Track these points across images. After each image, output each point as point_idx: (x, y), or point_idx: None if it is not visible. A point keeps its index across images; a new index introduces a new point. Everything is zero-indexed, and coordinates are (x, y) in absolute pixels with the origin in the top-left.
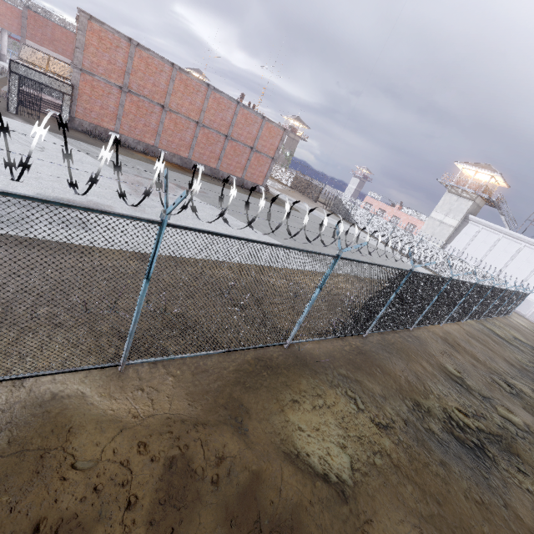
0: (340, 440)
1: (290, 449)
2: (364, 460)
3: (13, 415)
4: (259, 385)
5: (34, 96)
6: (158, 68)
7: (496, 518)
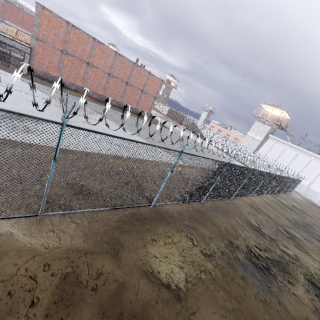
0: (180, 263)
1: (148, 269)
2: (194, 276)
3: None
4: (131, 230)
5: (6, 53)
6: (85, 40)
7: (272, 310)
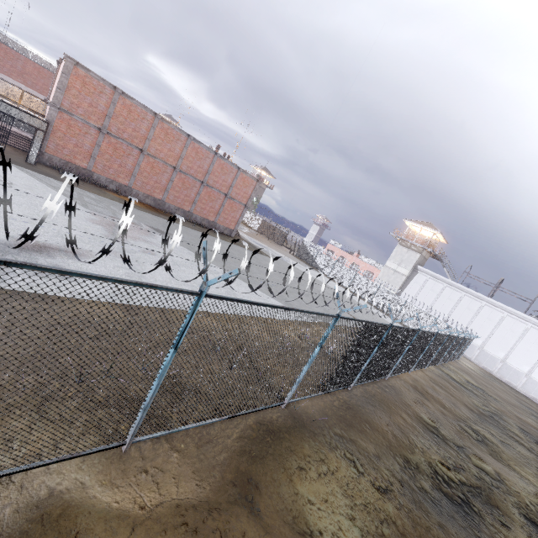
0: (349, 510)
1: (304, 528)
2: (373, 532)
3: (4, 523)
4: (264, 454)
5: (2, 128)
6: (141, 116)
7: None
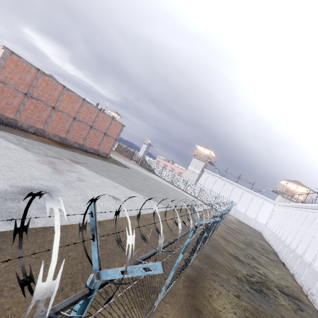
0: (233, 309)
1: None
2: (243, 317)
3: None
4: (195, 293)
5: None
6: (54, 87)
7: None
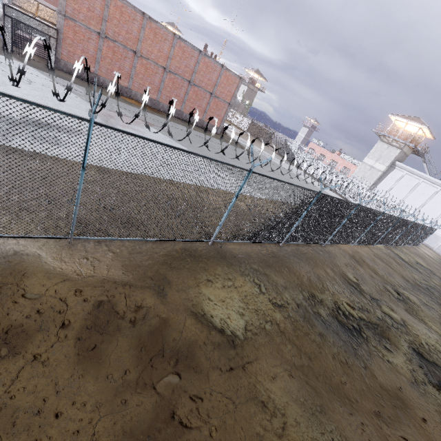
0: (240, 310)
1: (199, 311)
2: (256, 325)
3: None
4: (182, 267)
5: (25, 38)
6: (131, 17)
7: (354, 374)
